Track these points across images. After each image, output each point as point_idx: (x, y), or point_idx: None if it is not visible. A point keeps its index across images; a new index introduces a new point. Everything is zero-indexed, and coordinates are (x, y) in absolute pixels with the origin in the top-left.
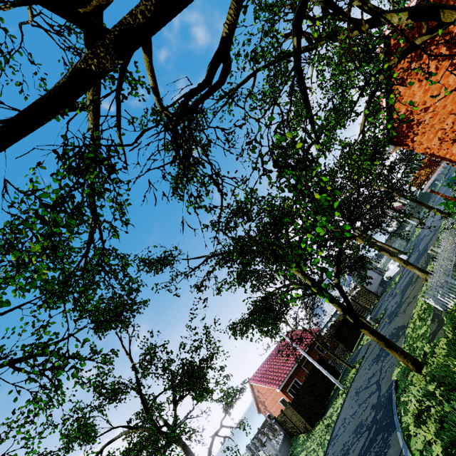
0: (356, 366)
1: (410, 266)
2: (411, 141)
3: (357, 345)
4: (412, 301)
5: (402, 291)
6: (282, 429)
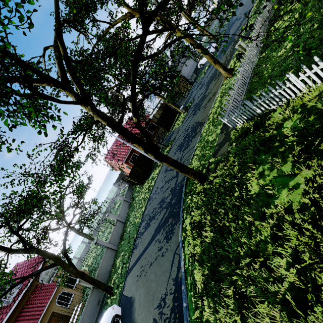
0: (169, 146)
1: (217, 65)
2: None
3: (173, 126)
4: (212, 98)
5: (207, 83)
6: (127, 183)
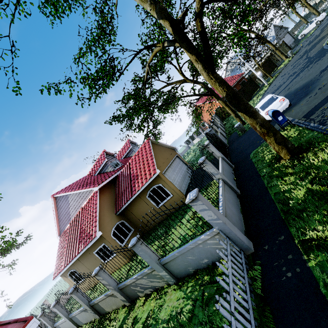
0: (276, 76)
1: None
2: None
3: (272, 74)
4: None
5: (321, 29)
6: (218, 117)
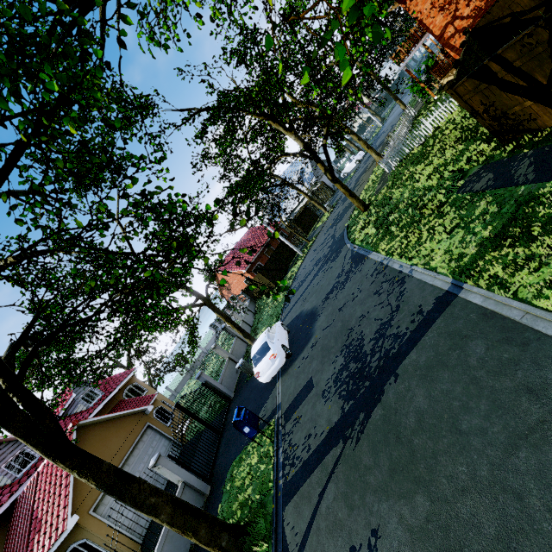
0: (313, 240)
1: (370, 150)
2: None
3: (313, 229)
4: (364, 182)
5: (356, 179)
6: (248, 296)
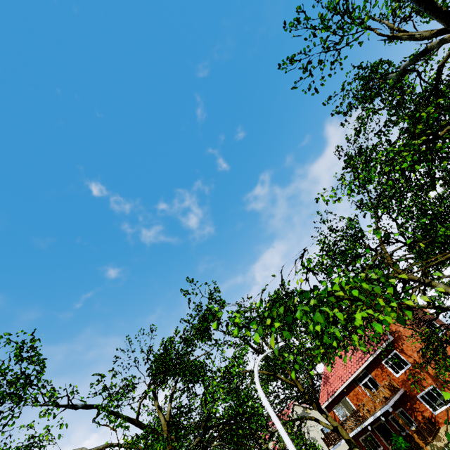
0: None
1: None
2: (401, 345)
3: None
4: None
5: None
6: None
